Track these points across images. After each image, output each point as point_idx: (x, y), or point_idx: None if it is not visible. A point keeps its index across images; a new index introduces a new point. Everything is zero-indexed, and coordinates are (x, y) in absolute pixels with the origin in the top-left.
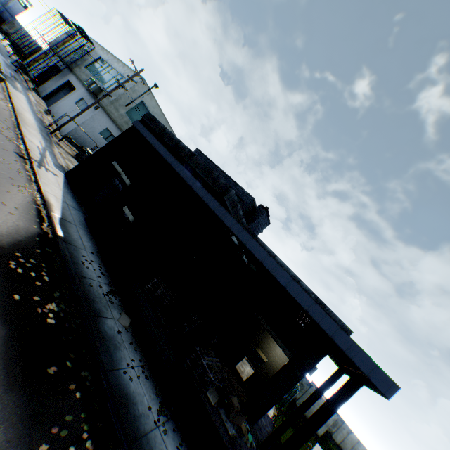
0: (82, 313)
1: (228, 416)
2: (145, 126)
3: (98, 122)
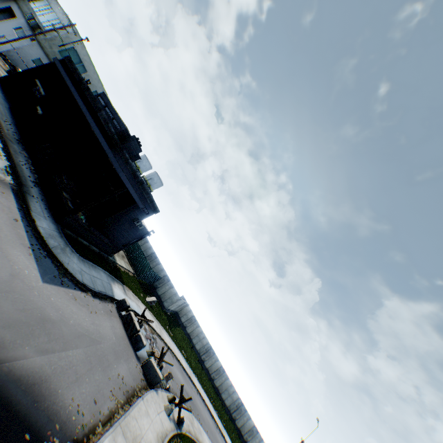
0: (3, 133)
1: (72, 204)
2: (65, 64)
3: (33, 52)
